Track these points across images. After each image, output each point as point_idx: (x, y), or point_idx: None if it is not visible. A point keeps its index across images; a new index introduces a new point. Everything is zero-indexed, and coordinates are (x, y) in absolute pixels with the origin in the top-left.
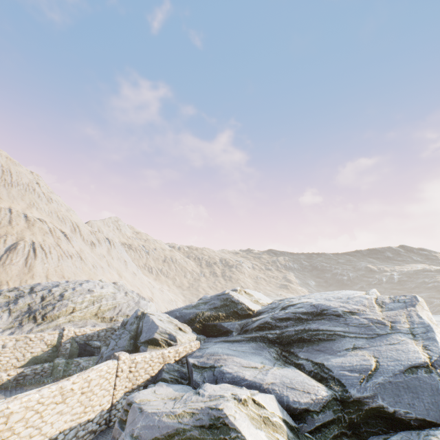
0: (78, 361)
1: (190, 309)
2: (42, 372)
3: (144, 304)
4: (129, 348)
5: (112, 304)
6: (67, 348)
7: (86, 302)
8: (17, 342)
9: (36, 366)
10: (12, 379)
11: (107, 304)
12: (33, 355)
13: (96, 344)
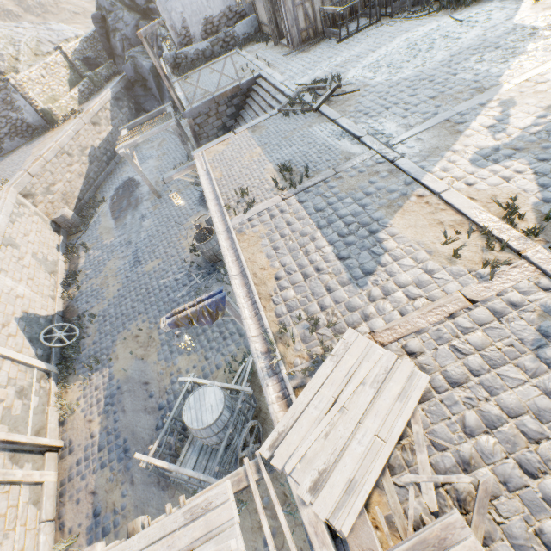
0: (99, 72)
1: None
2: (90, 87)
3: (58, 27)
4: (139, 18)
5: (32, 41)
6: (79, 66)
7: (7, 47)
8: (46, 71)
9: (81, 84)
10: (80, 97)
11: (28, 41)
12: (66, 80)
13: (93, 56)
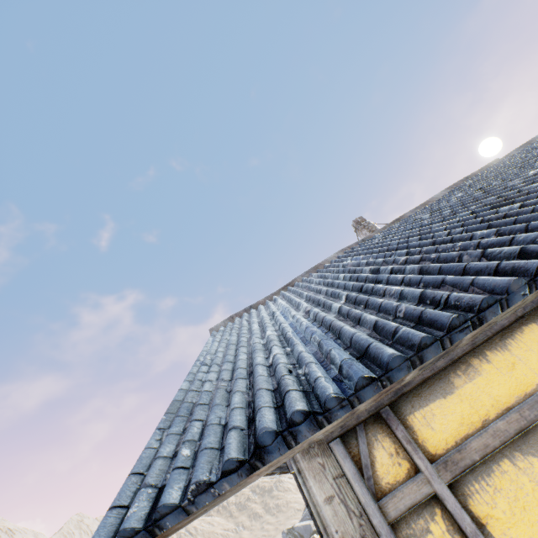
0: None
1: None
2: None
3: None
4: None
5: None
6: None
7: None
8: None
9: None
10: None
11: None
12: None
13: None
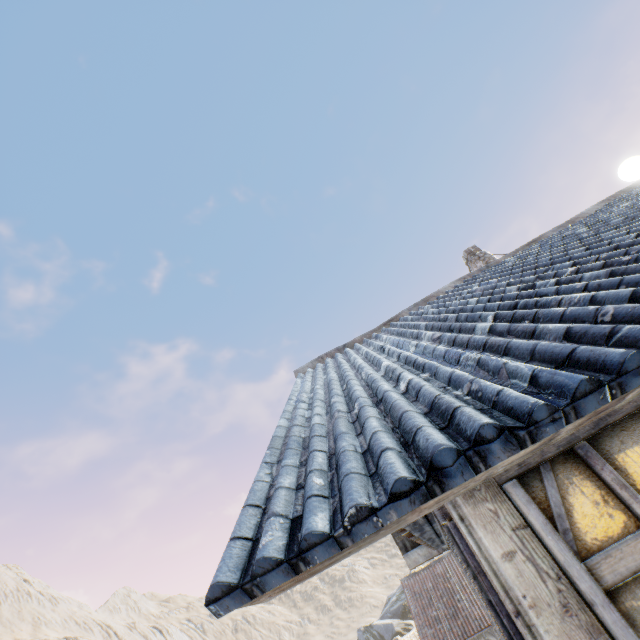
0: None
1: (396, 604)
2: None
3: None
4: None
5: None
6: None
7: None
8: None
9: None
10: None
11: None
12: None
13: None
